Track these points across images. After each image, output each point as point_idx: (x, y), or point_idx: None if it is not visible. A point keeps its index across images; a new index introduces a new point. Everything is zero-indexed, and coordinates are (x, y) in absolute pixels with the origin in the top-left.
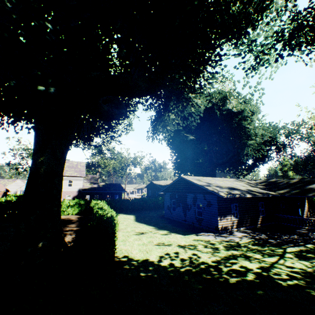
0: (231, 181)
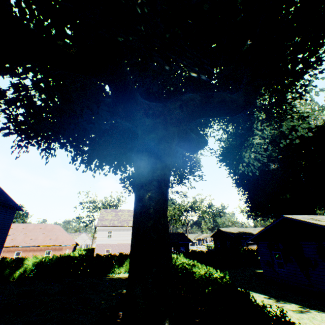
0: None
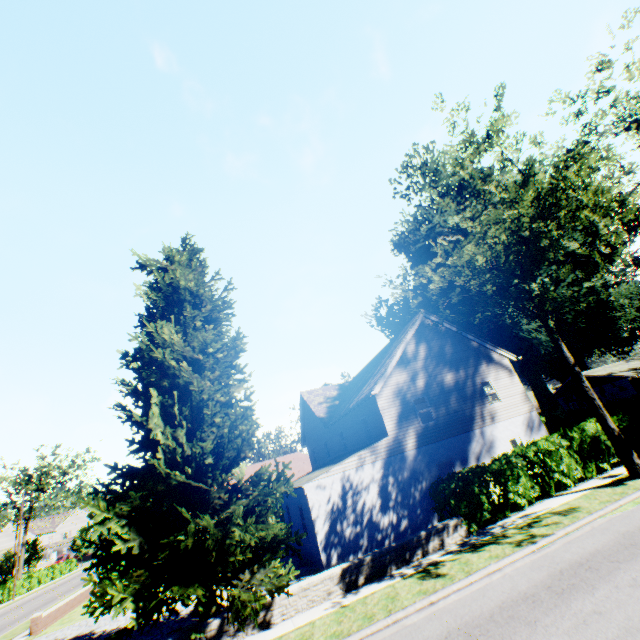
0: (624, 364)
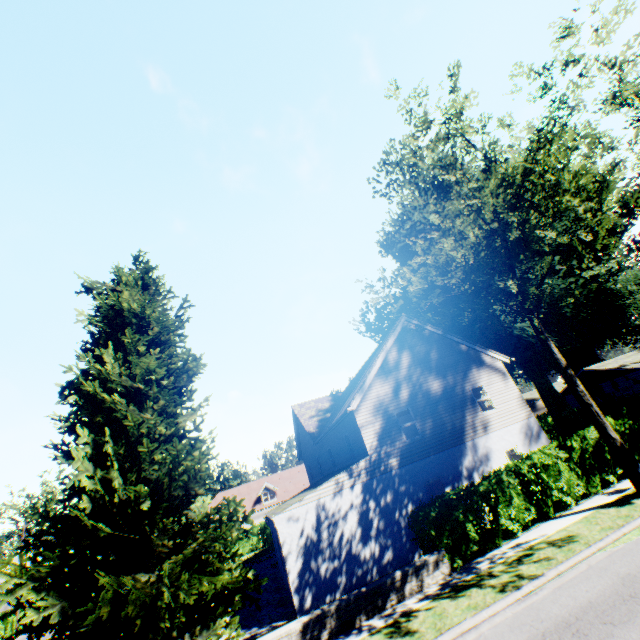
0: (637, 354)
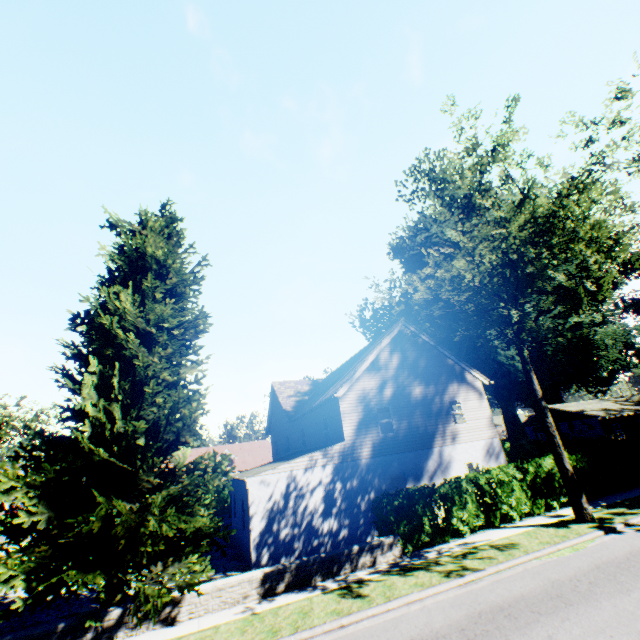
0: (597, 403)
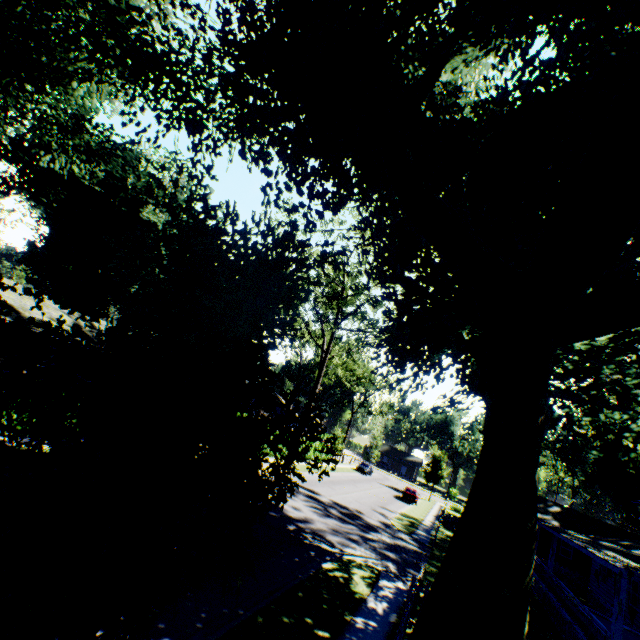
0: (47, 307)
